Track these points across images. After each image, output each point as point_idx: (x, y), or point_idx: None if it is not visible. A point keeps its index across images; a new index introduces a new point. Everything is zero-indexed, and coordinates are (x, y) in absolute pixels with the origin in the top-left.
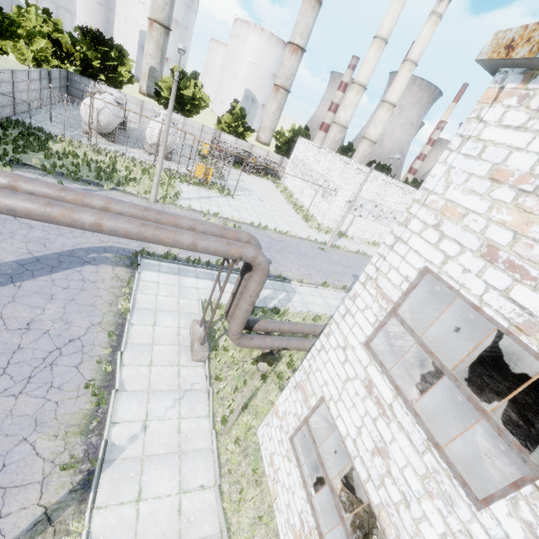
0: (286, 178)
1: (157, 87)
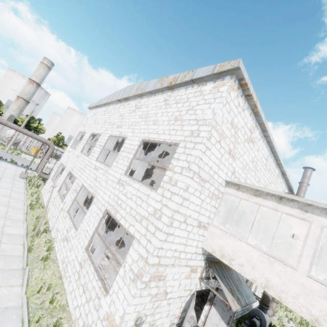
0: None
1: (16, 120)
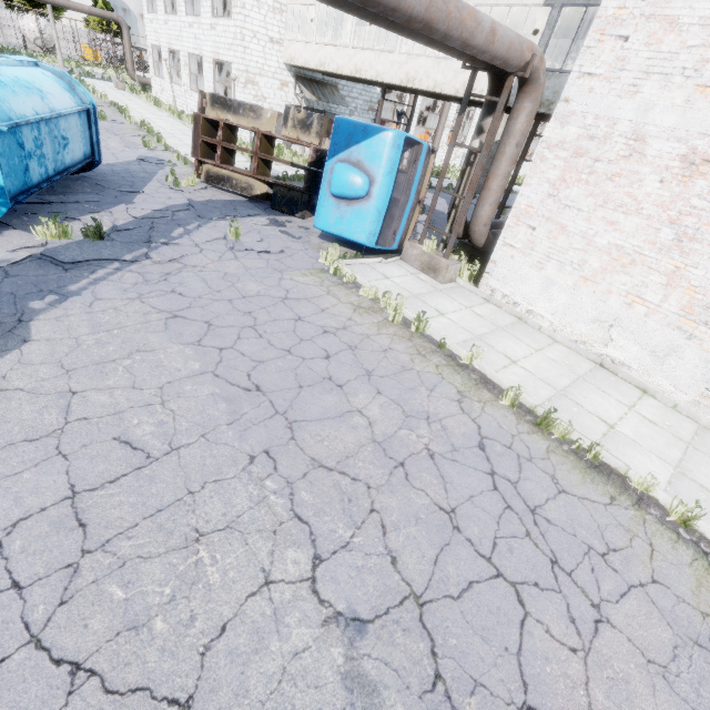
0: None
1: None
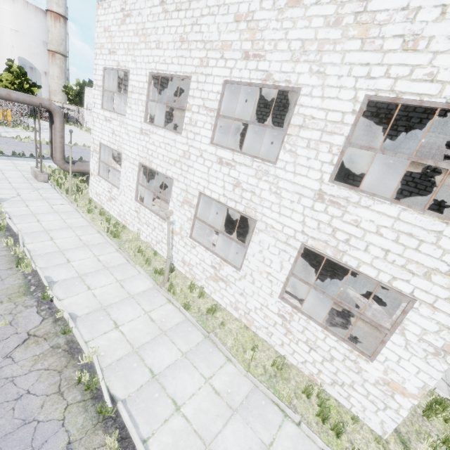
0: (87, 122)
1: None
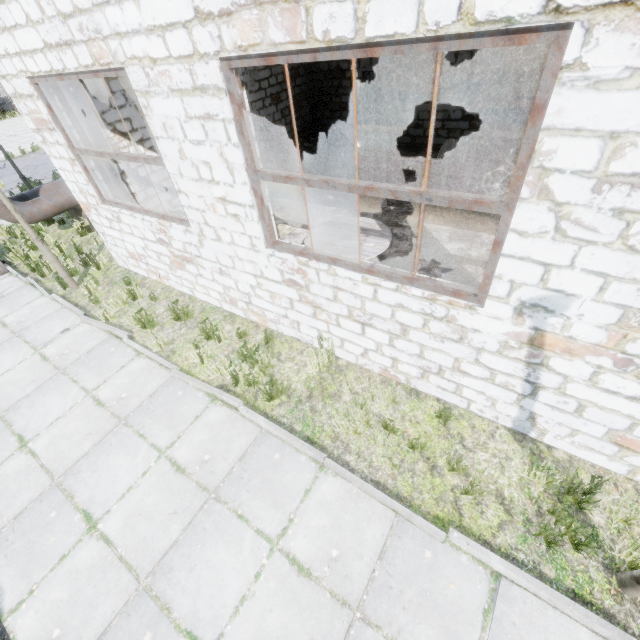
0: None
1: None
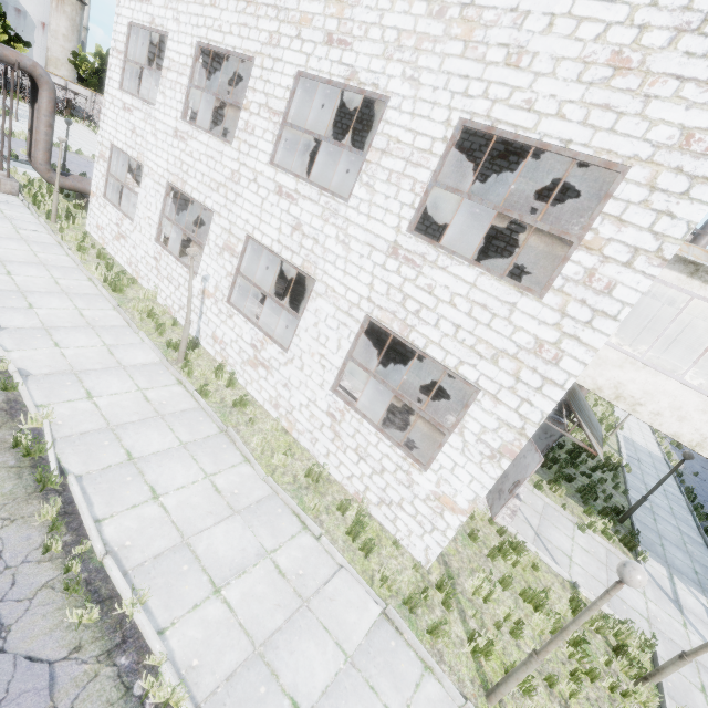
0: None
1: None
